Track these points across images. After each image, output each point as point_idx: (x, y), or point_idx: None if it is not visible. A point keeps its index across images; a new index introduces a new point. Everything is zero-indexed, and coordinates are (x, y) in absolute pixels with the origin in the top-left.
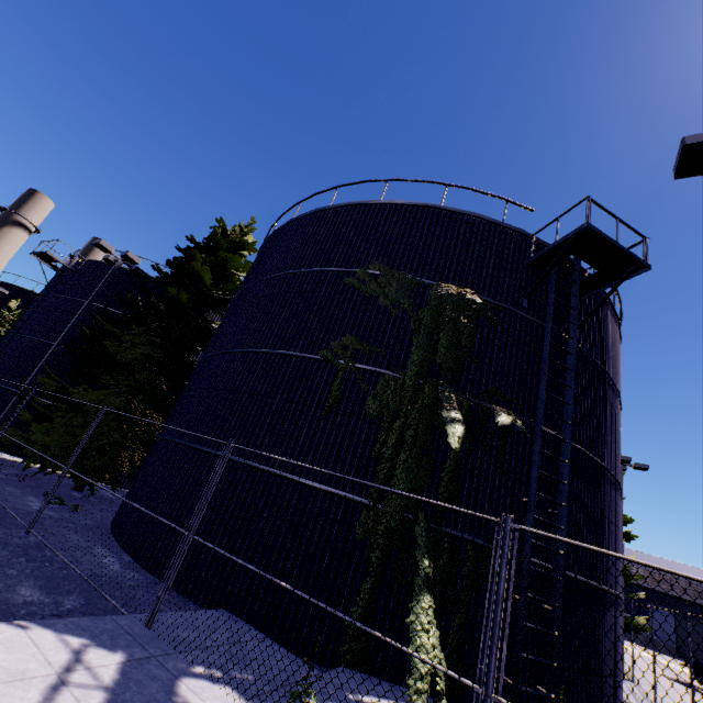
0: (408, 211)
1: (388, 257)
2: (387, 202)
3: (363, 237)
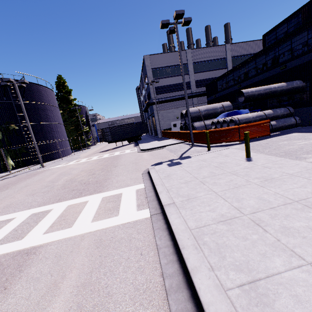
0: None
1: None
2: None
3: None
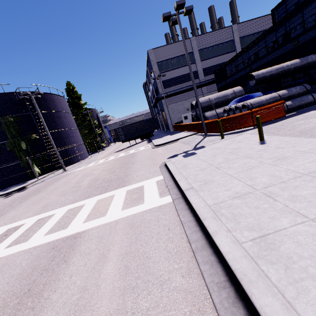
0: None
1: None
2: None
3: None
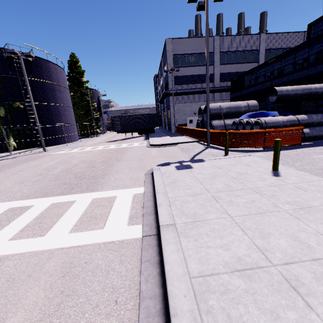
0: None
1: None
2: None
3: None
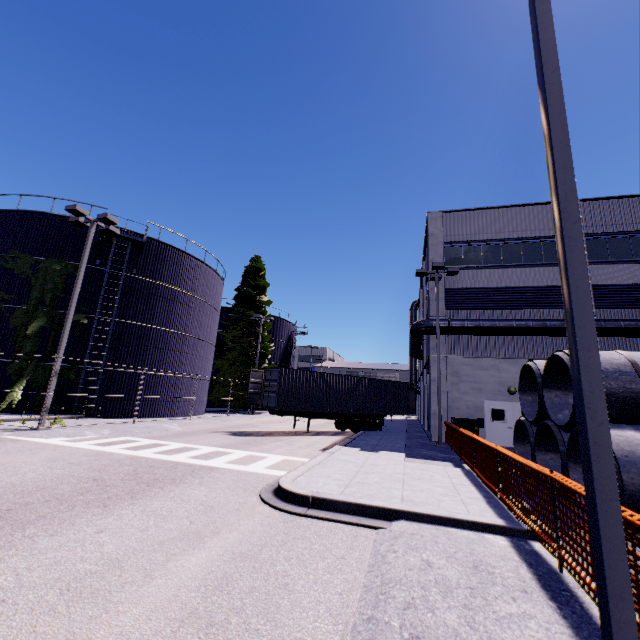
0: (31, 216)
1: (20, 246)
2: (19, 211)
3: (7, 234)
